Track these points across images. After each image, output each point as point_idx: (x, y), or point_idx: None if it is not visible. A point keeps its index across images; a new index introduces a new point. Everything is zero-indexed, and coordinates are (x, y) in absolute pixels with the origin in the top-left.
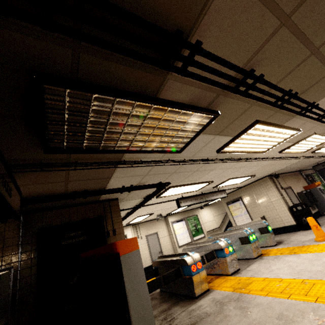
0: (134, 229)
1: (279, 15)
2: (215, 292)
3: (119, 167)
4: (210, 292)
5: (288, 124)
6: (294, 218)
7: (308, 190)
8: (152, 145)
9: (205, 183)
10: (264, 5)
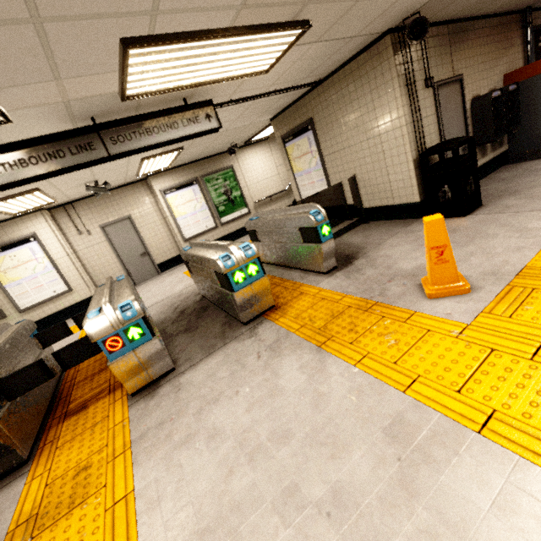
0: (63, 217)
1: None
2: (8, 494)
3: None
4: (9, 484)
5: None
6: (424, 184)
7: (512, 87)
8: None
9: None
10: None
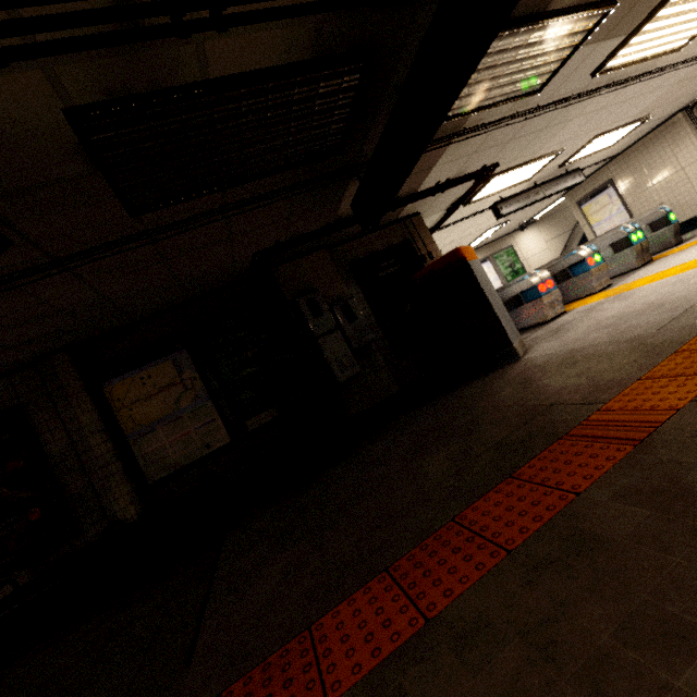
0: None
1: None
2: (576, 310)
3: (454, 143)
4: (569, 312)
5: None
6: None
7: None
8: (509, 90)
9: (551, 156)
10: None
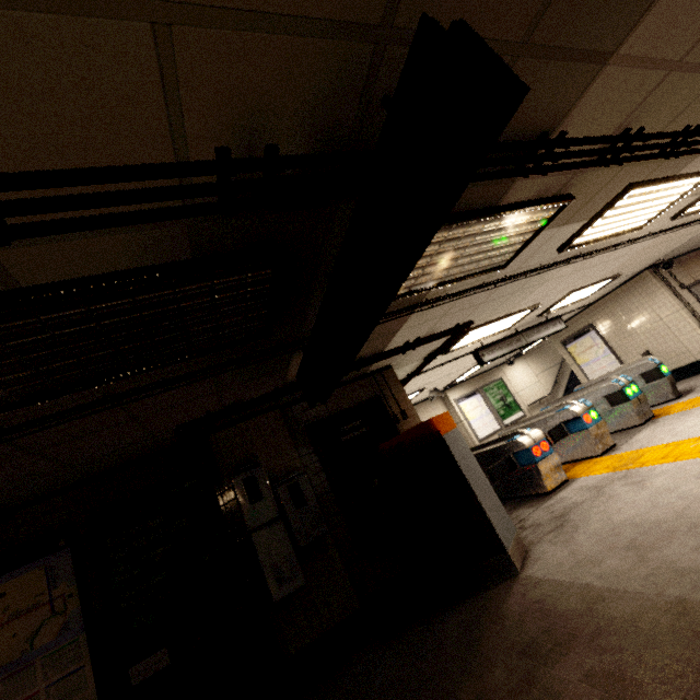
0: None
1: (665, 67)
2: (580, 480)
3: (417, 311)
4: (572, 482)
5: (686, 170)
6: None
7: None
8: (471, 268)
9: (528, 310)
10: (646, 69)
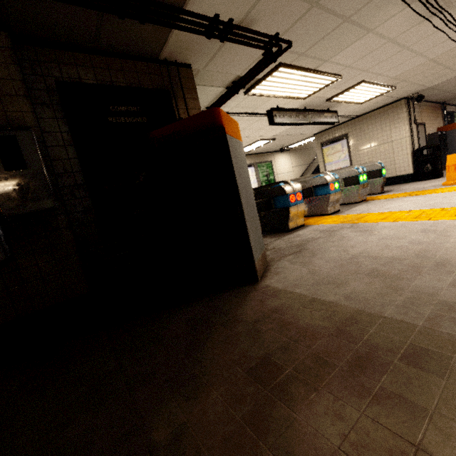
0: None
1: None
2: (314, 226)
3: None
4: (308, 227)
5: None
6: (414, 165)
7: (444, 132)
8: None
9: (331, 77)
10: None
